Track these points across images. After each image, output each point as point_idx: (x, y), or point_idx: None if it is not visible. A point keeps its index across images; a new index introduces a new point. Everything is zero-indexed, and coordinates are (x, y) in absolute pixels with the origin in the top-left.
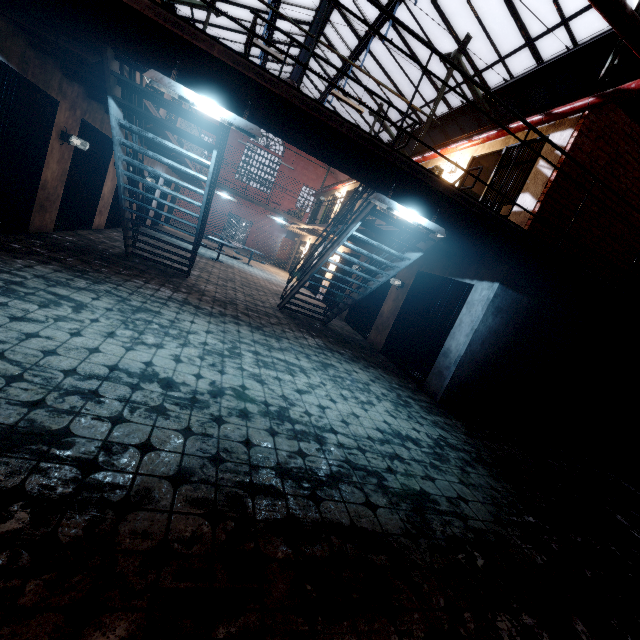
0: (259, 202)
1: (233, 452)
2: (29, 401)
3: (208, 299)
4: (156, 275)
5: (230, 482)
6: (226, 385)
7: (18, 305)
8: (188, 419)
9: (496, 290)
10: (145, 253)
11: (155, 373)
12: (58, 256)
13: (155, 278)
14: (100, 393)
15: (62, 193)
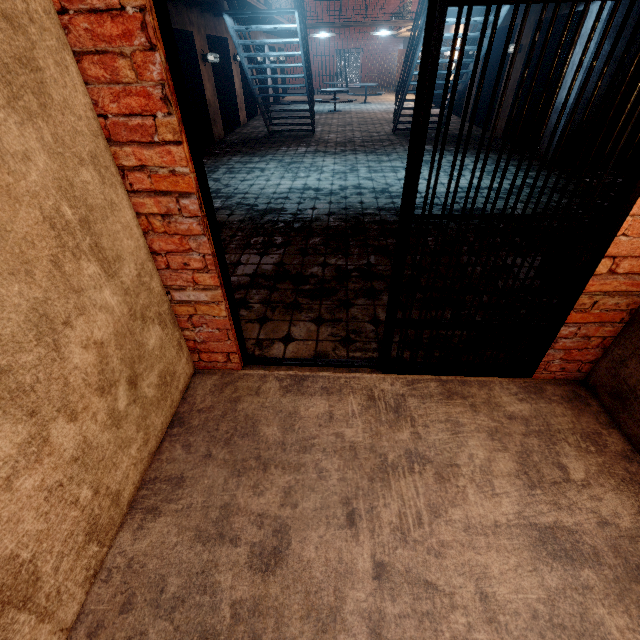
0: (356, 23)
1: (353, 206)
2: (266, 203)
3: (331, 145)
4: (292, 141)
5: (352, 214)
6: (348, 185)
7: (239, 176)
8: (330, 199)
9: (611, 4)
10: (280, 129)
11: (309, 187)
12: (237, 150)
13: (292, 143)
14: (289, 197)
15: (218, 105)
